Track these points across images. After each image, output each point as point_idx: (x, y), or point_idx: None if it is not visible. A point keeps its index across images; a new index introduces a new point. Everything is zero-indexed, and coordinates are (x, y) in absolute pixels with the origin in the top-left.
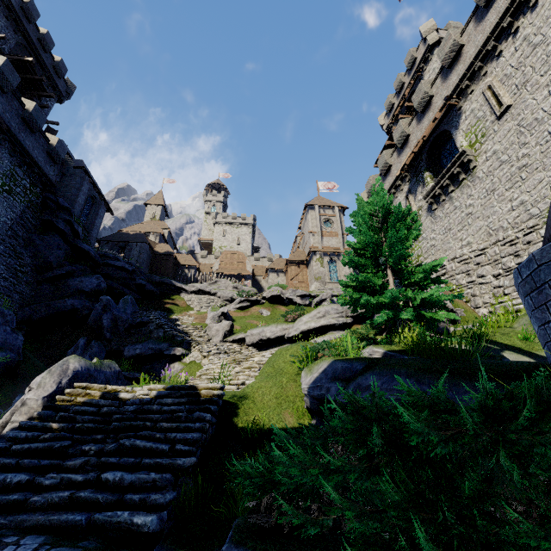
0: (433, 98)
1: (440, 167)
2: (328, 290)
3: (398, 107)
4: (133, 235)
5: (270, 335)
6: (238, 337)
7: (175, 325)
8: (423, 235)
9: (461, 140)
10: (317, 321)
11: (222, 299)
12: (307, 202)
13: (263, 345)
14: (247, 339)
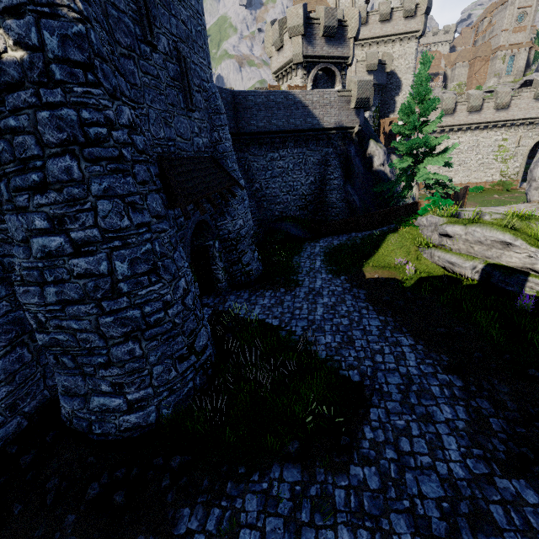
0: None
1: None
2: None
3: None
4: None
5: None
6: None
7: None
8: None
9: None
10: None
11: None
12: None
13: None
14: None
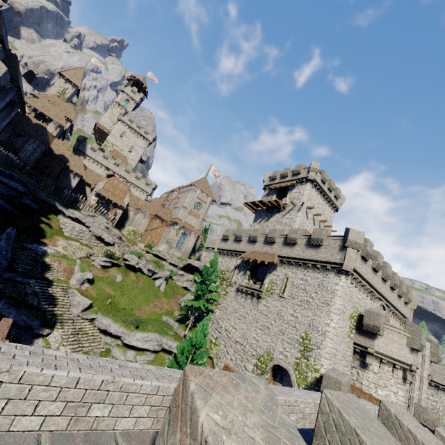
0: (275, 243)
1: (256, 272)
2: (168, 272)
3: (276, 186)
4: (35, 126)
5: (113, 332)
6: (92, 317)
7: (47, 286)
8: (227, 297)
9: (266, 282)
10: (143, 344)
11: (92, 233)
12: (195, 183)
13: (105, 331)
14: (97, 323)
